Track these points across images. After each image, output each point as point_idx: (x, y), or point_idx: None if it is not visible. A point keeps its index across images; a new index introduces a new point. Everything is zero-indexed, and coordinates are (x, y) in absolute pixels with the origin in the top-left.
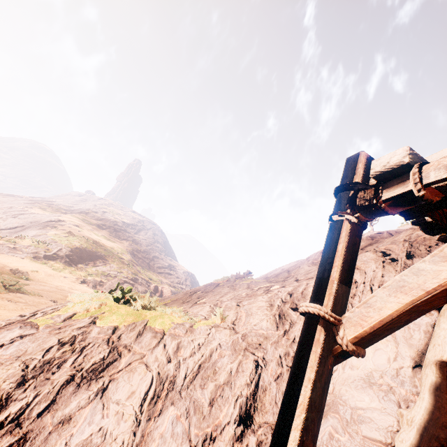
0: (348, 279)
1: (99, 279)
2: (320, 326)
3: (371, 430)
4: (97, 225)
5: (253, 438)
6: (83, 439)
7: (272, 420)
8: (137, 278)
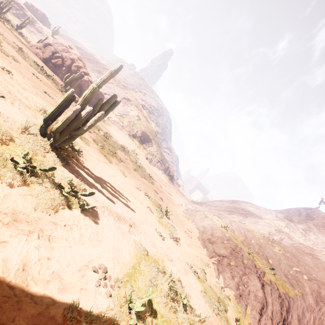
0: None
1: (151, 157)
2: None
3: None
4: (142, 106)
5: None
6: None
7: None
8: (162, 159)
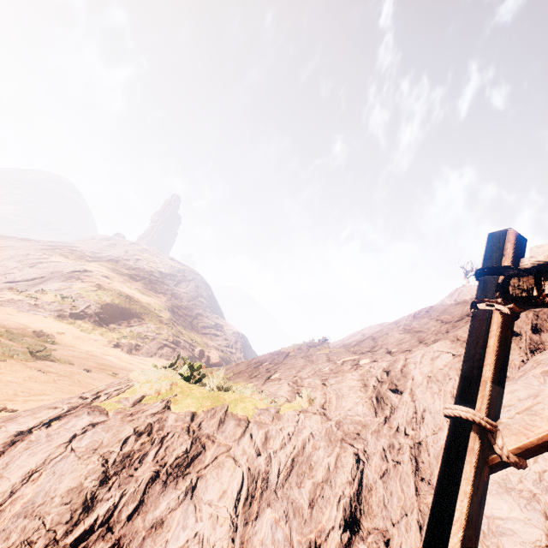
0: (501, 379)
1: (135, 342)
2: (473, 433)
3: (515, 544)
4: (129, 276)
5: (362, 547)
6: (179, 546)
7: (383, 525)
8: (179, 340)
